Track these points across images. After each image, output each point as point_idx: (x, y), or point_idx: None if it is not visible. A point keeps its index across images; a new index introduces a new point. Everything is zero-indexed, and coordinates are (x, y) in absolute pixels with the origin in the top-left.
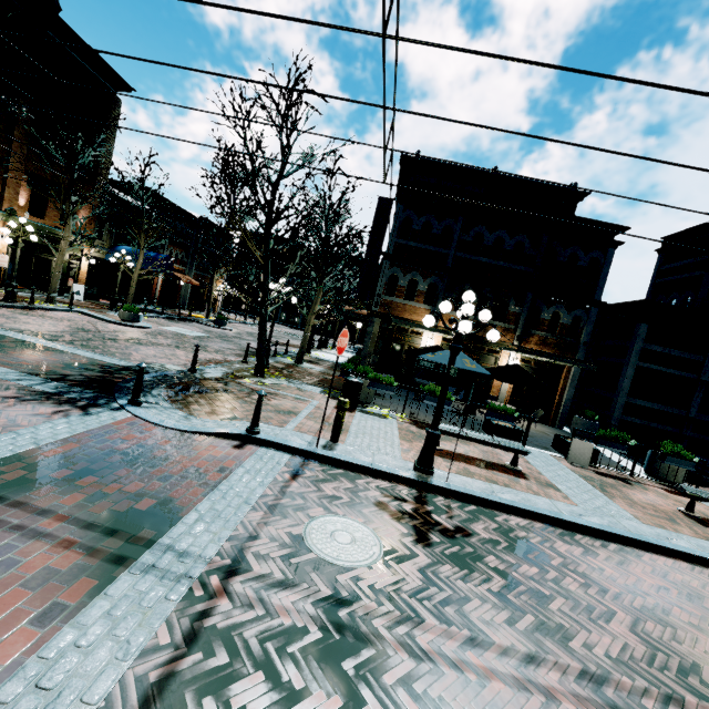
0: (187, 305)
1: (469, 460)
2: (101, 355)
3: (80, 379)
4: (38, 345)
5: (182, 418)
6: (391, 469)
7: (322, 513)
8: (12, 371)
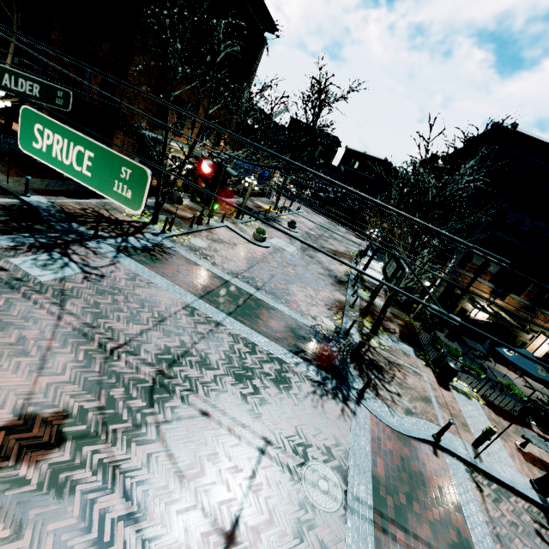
0: (256, 193)
1: (547, 467)
2: (290, 309)
3: (313, 356)
4: (259, 299)
5: (389, 413)
6: (523, 489)
7: (522, 545)
8: (285, 351)
